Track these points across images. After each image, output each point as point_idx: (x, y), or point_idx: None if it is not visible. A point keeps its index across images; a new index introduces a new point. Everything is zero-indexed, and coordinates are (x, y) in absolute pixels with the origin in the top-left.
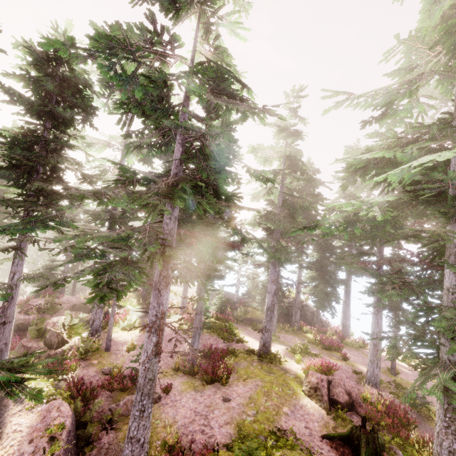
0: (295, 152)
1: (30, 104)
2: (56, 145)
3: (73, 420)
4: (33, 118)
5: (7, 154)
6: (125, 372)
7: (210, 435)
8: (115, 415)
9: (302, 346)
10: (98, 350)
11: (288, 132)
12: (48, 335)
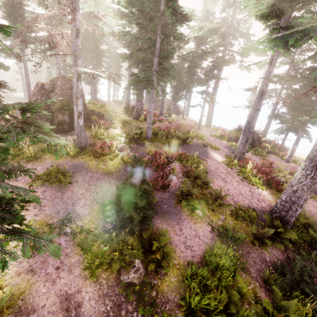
0: None
1: None
2: (19, 5)
3: None
4: None
5: (5, 10)
6: None
7: None
8: None
9: None
10: None
11: None
12: None
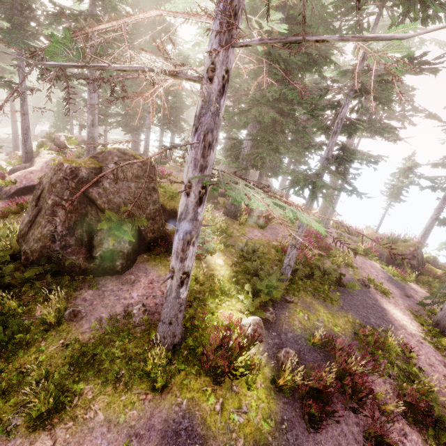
0: None
1: None
2: None
3: None
4: None
5: None
6: None
7: None
8: None
9: None
10: None
11: None
12: (56, 140)
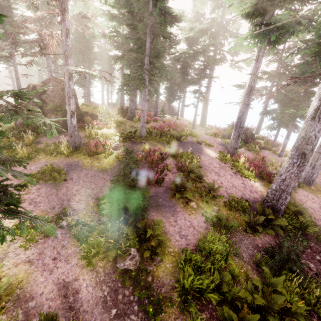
0: None
1: None
2: (7, 9)
3: None
4: None
5: None
6: None
7: None
8: None
9: None
10: None
11: None
12: None
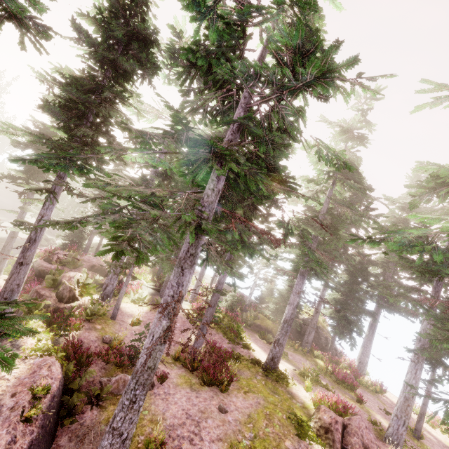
0: (353, 159)
1: (96, 47)
2: (111, 94)
3: (61, 385)
4: (95, 65)
5: (62, 90)
6: (124, 346)
7: (199, 448)
8: (104, 390)
9: (313, 372)
10: (104, 316)
11: (351, 135)
12: (62, 287)
